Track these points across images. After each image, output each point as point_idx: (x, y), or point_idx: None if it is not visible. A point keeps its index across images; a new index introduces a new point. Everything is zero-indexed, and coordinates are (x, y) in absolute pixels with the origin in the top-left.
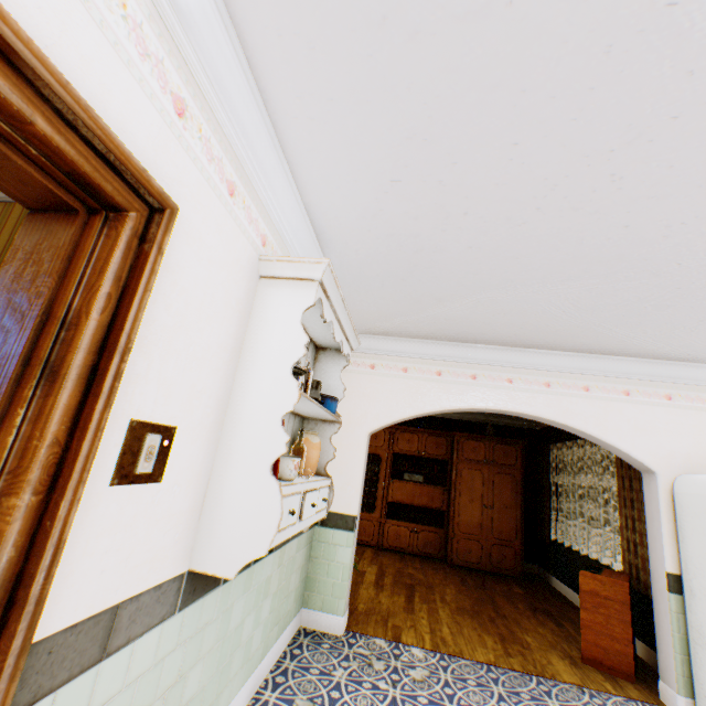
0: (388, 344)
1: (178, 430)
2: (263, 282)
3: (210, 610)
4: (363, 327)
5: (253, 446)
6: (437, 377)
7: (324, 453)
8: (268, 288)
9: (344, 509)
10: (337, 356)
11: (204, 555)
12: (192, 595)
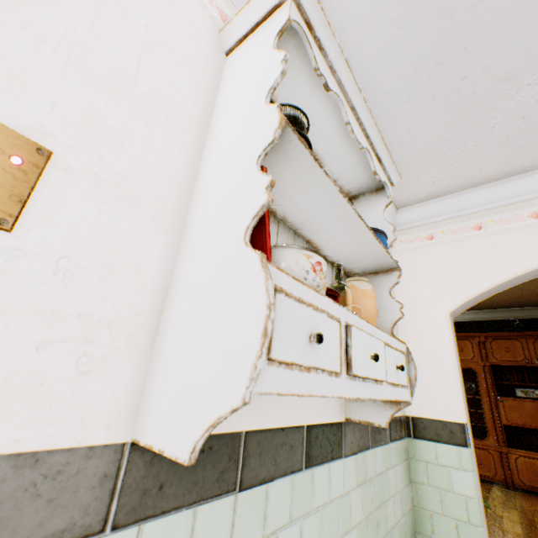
0: (443, 206)
1: (58, 162)
2: (229, 58)
3: (214, 537)
4: (404, 193)
5: (219, 218)
6: (534, 221)
7: (385, 313)
8: (234, 57)
9: (442, 414)
10: (372, 199)
11: (151, 412)
12: (154, 497)
